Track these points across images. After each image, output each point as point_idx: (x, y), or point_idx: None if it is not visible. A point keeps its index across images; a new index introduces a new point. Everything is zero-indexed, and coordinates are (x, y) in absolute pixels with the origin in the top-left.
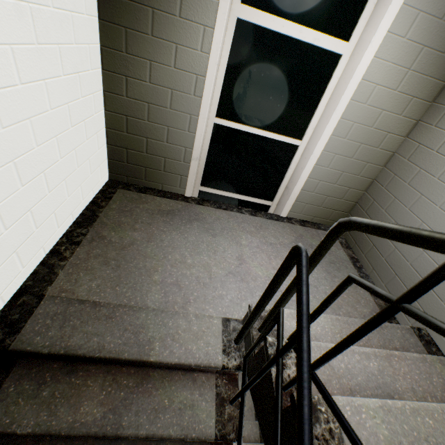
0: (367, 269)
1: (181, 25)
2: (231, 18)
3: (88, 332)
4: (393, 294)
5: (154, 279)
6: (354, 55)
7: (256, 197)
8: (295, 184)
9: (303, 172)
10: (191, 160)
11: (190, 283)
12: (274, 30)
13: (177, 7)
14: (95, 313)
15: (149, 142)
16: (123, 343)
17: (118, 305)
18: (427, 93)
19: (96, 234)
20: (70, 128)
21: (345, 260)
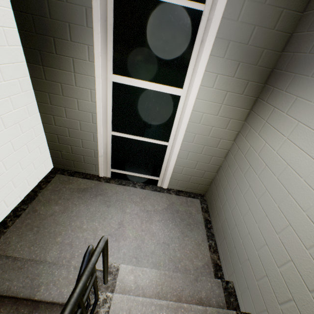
0: (214, 229)
1: (78, 90)
2: (108, 82)
3: (5, 278)
4: (222, 252)
5: (57, 240)
6: (187, 97)
7: (148, 175)
8: (167, 169)
9: (170, 162)
10: (98, 156)
11: (80, 243)
12: (135, 86)
13: (74, 82)
14: (13, 265)
15: (72, 148)
16: (22, 286)
17: (28, 259)
18: (239, 116)
19: (32, 209)
20: (14, 152)
21: (200, 222)
